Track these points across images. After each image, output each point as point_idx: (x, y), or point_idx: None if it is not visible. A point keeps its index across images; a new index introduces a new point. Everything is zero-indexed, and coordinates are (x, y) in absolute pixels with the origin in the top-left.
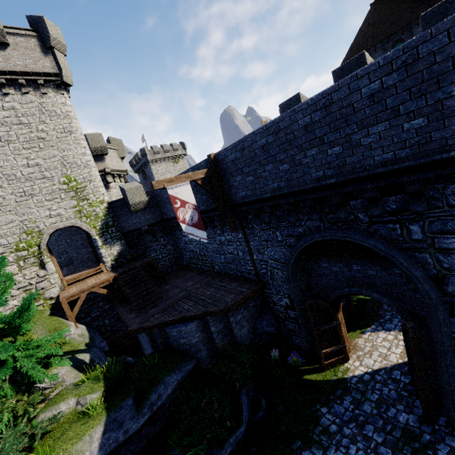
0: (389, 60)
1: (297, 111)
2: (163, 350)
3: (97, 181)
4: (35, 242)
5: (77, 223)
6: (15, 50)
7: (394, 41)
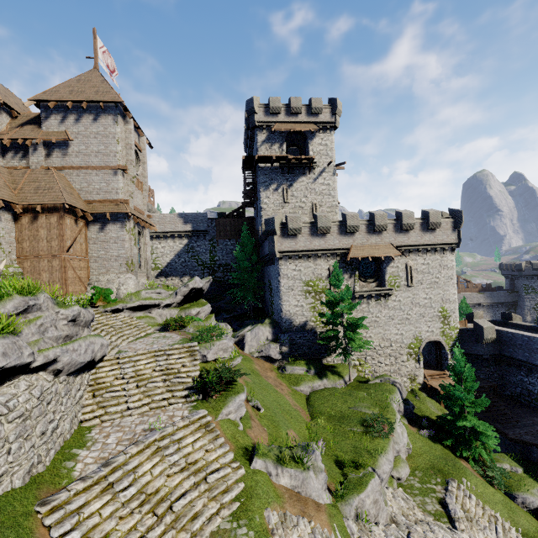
0: None
1: None
2: (537, 462)
3: (457, 313)
4: (417, 345)
5: (440, 339)
6: (440, 231)
7: None
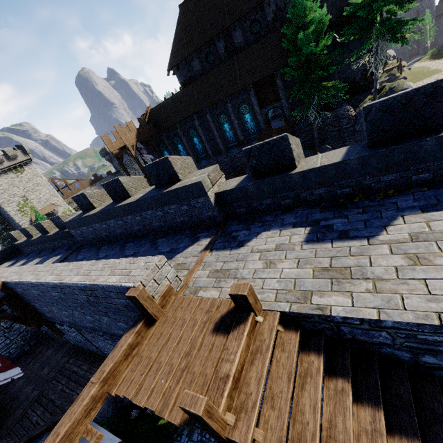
0: (82, 289)
1: (46, 286)
2: None
3: None
4: None
5: None
6: None
7: (206, 52)
